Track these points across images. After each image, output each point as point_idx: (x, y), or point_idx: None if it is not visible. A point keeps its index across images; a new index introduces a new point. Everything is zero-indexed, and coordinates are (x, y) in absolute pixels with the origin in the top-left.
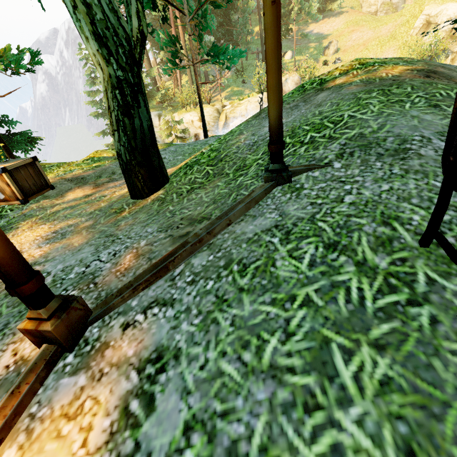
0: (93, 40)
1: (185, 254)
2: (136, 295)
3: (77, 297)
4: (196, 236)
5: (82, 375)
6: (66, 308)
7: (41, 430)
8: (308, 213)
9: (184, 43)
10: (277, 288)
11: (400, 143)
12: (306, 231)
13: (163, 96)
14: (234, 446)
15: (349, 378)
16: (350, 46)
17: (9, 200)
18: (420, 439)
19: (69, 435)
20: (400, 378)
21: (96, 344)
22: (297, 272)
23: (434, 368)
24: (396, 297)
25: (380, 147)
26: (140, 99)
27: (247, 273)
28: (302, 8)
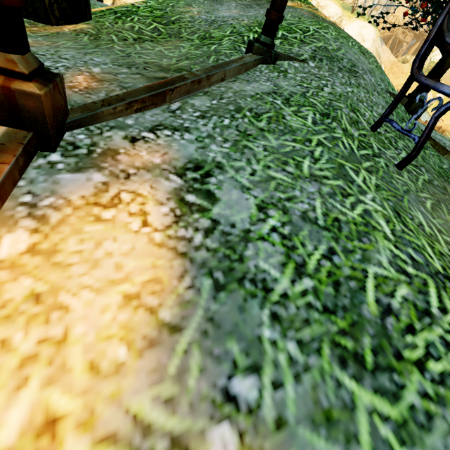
0: None
1: (183, 90)
2: (128, 115)
3: (58, 74)
4: (194, 75)
5: (94, 173)
6: (49, 78)
7: (62, 216)
8: (299, 90)
9: None
10: (294, 133)
11: (352, 66)
12: (302, 102)
13: None
14: (305, 215)
15: (361, 182)
16: None
17: None
18: (398, 208)
19: (117, 218)
20: (382, 185)
21: (95, 149)
22: (305, 126)
23: (393, 183)
24: (367, 152)
25: (340, 63)
26: None
27: (262, 120)
28: None
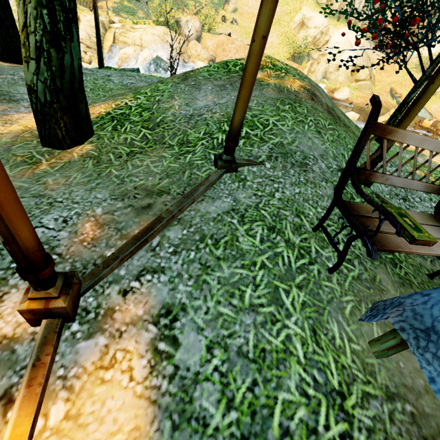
0: None
1: (161, 228)
2: (121, 265)
3: (74, 273)
4: (169, 212)
5: (100, 337)
6: (69, 284)
7: (82, 383)
8: (254, 202)
9: None
10: (243, 257)
11: (303, 158)
12: (255, 216)
13: None
14: (240, 349)
15: (289, 304)
16: (246, 11)
17: None
18: (317, 324)
19: (114, 378)
20: (308, 300)
21: (100, 311)
22: (254, 246)
23: (320, 294)
24: (304, 260)
25: (293, 158)
26: (73, 30)
27: (220, 246)
28: None
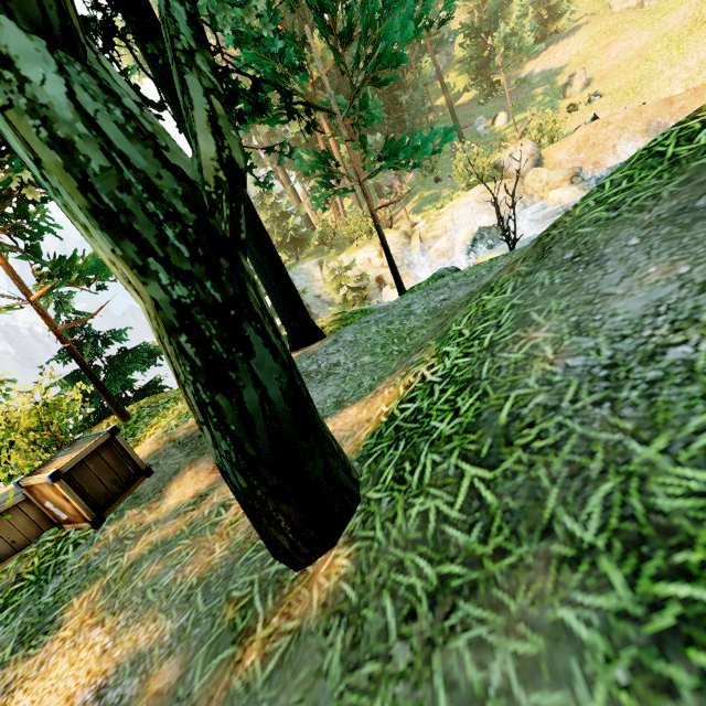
0: (97, 228)
1: None
2: None
3: None
4: None
5: None
6: None
7: None
8: None
9: (339, 157)
10: None
11: None
12: None
13: (322, 236)
14: None
15: None
16: (610, 67)
17: (75, 521)
18: None
19: None
20: None
21: None
22: None
23: None
24: None
25: None
26: (249, 334)
27: None
28: (508, 46)
